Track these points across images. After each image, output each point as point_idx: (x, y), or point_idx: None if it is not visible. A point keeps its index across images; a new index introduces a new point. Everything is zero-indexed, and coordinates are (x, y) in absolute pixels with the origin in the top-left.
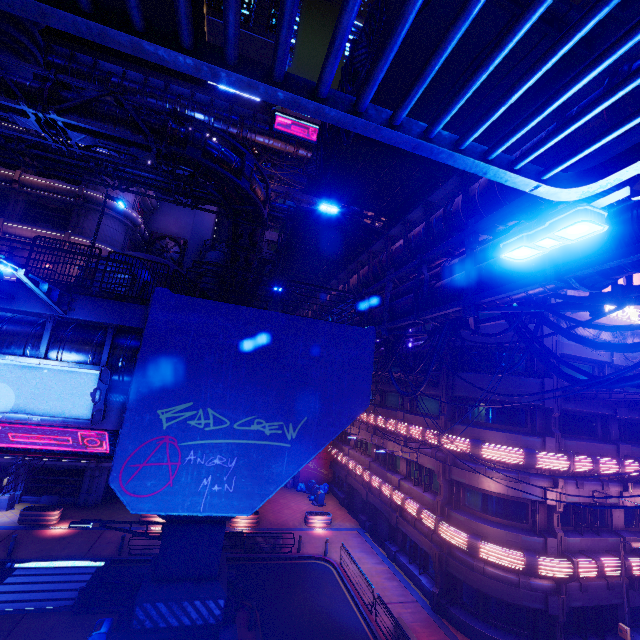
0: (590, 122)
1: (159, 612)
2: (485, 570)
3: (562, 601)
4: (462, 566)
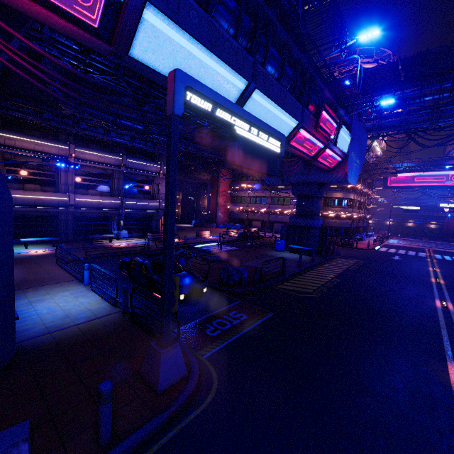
0: (447, 89)
1: (316, 223)
2: (337, 221)
3: (353, 225)
4: (330, 222)
